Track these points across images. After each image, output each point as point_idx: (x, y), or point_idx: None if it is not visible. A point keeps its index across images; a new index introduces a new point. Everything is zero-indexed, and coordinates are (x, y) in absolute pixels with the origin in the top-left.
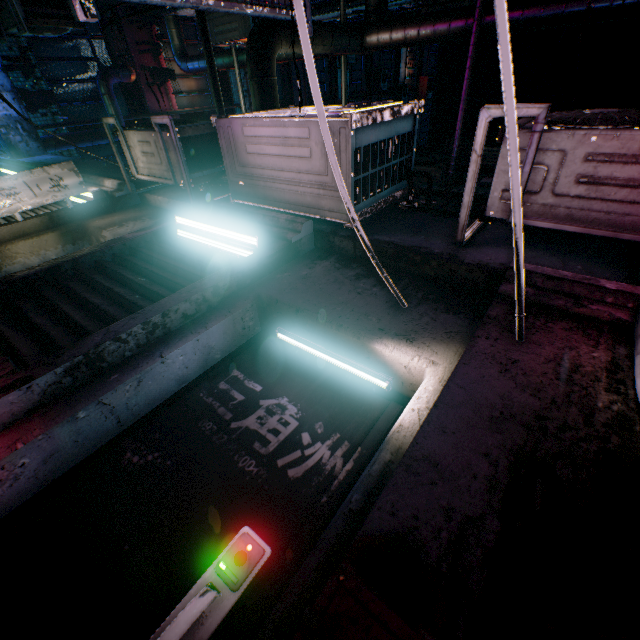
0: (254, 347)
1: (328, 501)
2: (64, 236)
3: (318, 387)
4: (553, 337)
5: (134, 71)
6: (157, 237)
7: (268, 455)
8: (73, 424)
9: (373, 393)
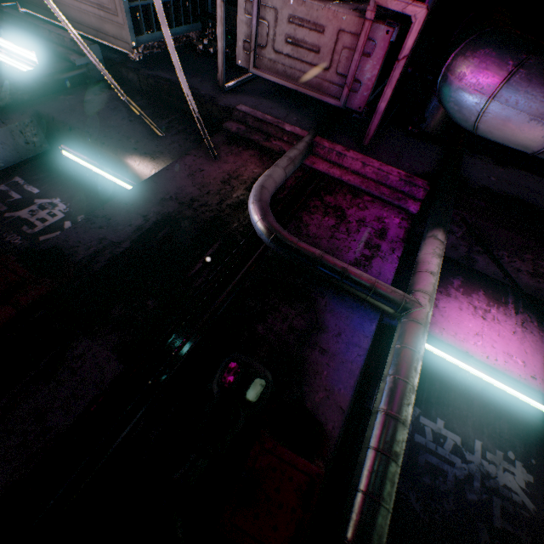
0: (40, 161)
1: None
2: None
3: (89, 193)
4: (239, 159)
5: None
6: None
7: (33, 234)
8: None
9: None
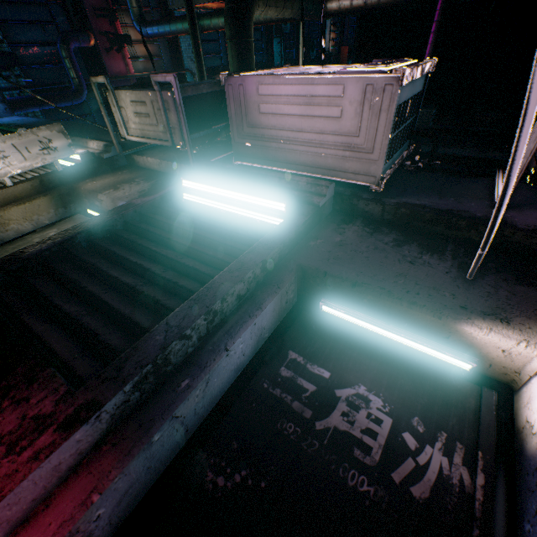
0: (299, 322)
1: (482, 535)
2: (56, 200)
3: (391, 370)
4: None
5: (92, 36)
6: (164, 201)
7: (377, 467)
8: (147, 450)
9: (455, 376)
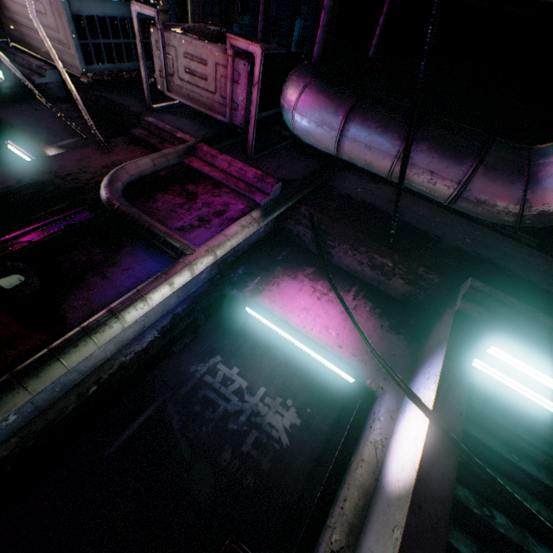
0: None
1: None
2: None
3: None
4: (130, 154)
5: None
6: None
7: None
8: None
9: None
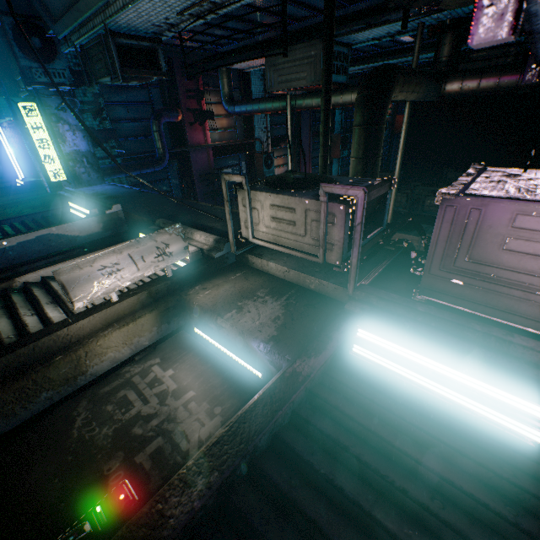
0: None
1: None
2: (161, 315)
3: None
4: None
5: (181, 112)
6: (332, 360)
7: None
8: None
9: None
